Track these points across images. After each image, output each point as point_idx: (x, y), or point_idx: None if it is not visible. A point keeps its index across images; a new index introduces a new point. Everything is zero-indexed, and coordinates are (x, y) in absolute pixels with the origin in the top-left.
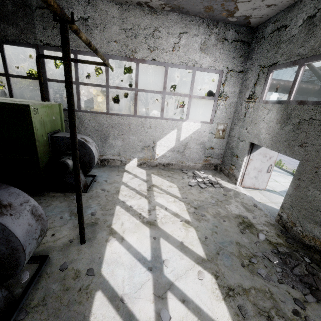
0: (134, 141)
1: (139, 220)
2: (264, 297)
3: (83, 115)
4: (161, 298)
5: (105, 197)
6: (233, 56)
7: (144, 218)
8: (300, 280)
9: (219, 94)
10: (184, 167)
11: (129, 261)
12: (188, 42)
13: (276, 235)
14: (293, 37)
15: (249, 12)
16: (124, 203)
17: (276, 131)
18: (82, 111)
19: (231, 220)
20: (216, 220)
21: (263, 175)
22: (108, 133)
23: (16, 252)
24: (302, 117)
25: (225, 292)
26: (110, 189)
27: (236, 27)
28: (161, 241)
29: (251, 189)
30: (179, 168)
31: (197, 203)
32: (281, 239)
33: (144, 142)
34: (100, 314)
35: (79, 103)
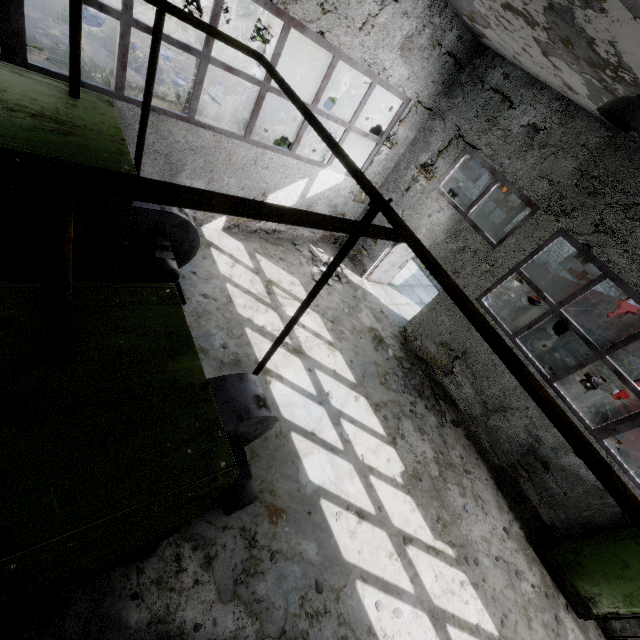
0: (230, 186)
1: (284, 349)
2: (395, 405)
3: (128, 110)
4: (338, 425)
5: (219, 313)
6: (435, 80)
7: (288, 346)
8: (414, 388)
9: (389, 137)
10: (295, 237)
11: (300, 400)
12: (390, 24)
13: (399, 349)
14: (509, 134)
15: (492, 39)
16: (252, 323)
17: (438, 242)
18: (126, 99)
19: (367, 336)
20: (354, 337)
21: (394, 270)
22: (181, 163)
23: (265, 430)
24: (468, 245)
25: (374, 408)
26: (215, 295)
27: (462, 29)
28: (317, 373)
29: (375, 283)
30: (288, 239)
31: (332, 313)
32: (403, 353)
33: (248, 192)
34: (303, 448)
35: (123, 77)
